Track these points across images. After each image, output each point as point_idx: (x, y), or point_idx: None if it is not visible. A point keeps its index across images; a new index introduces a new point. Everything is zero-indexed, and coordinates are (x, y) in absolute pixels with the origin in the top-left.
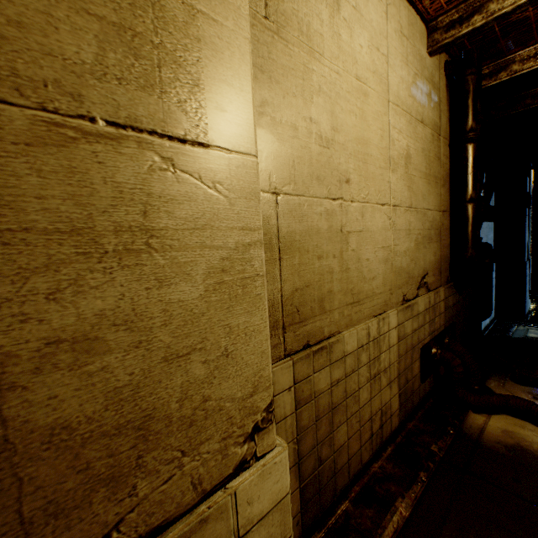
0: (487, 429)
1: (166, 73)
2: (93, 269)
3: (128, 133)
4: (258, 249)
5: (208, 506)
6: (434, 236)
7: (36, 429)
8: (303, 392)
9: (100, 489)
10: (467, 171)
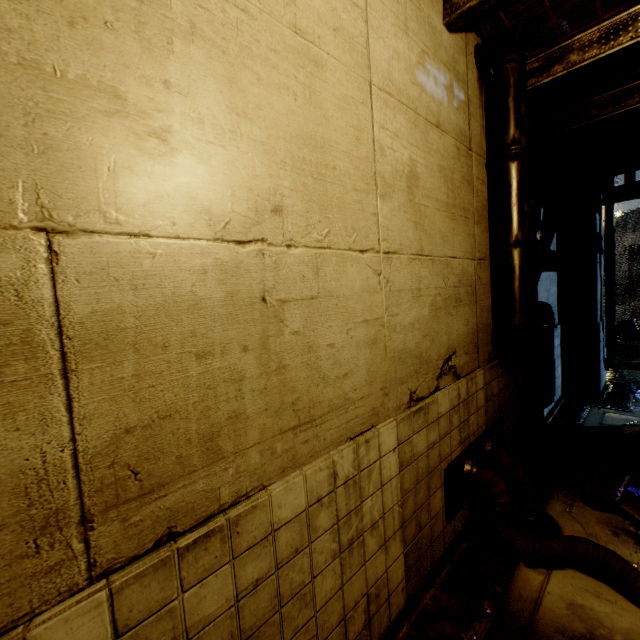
0: (544, 602)
1: None
2: None
3: None
4: None
5: None
6: (465, 296)
7: None
8: None
9: None
10: (511, 202)
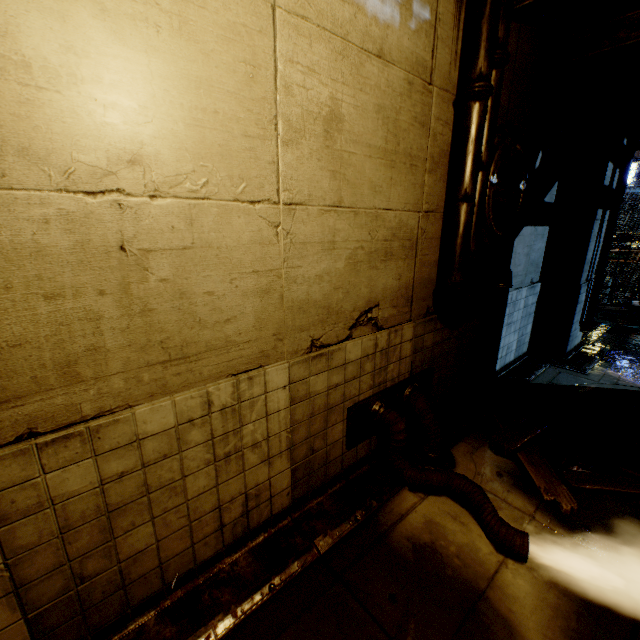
0: (408, 517)
1: None
2: None
3: None
4: None
5: None
6: (399, 250)
7: None
8: (14, 502)
9: None
10: (466, 150)
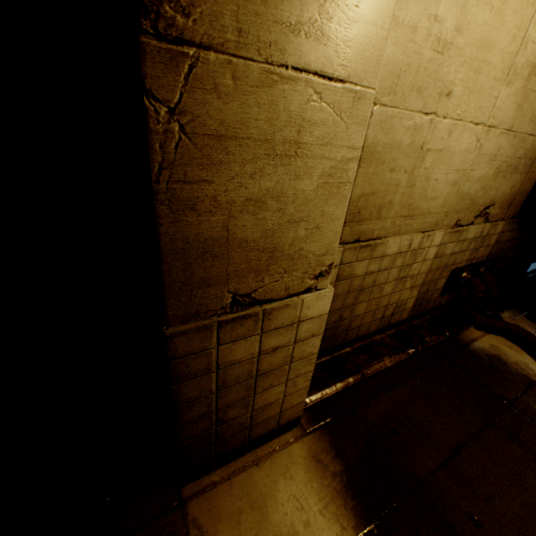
0: (478, 341)
1: (334, 23)
2: (269, 164)
3: (302, 75)
4: (354, 163)
5: (290, 300)
6: (522, 167)
7: (237, 238)
8: (344, 272)
9: (252, 273)
10: None
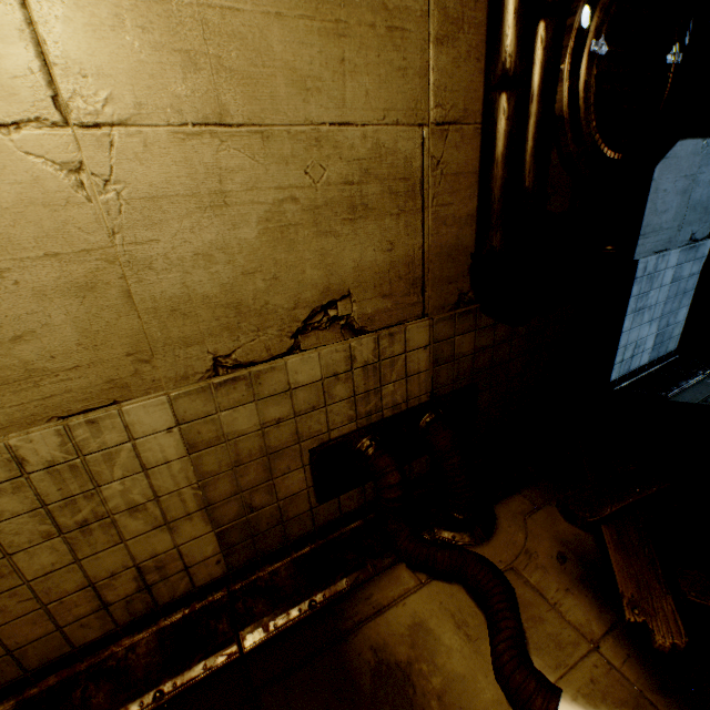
0: (388, 613)
1: None
2: None
3: None
4: None
5: None
6: (384, 200)
7: None
8: None
9: None
10: None
